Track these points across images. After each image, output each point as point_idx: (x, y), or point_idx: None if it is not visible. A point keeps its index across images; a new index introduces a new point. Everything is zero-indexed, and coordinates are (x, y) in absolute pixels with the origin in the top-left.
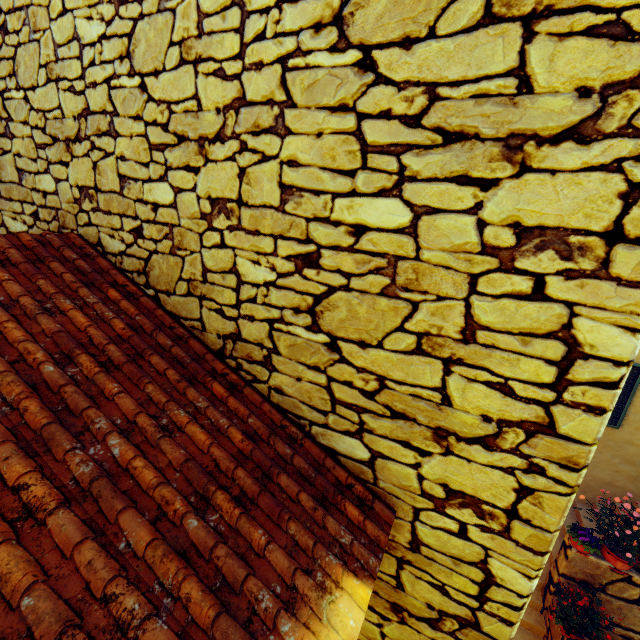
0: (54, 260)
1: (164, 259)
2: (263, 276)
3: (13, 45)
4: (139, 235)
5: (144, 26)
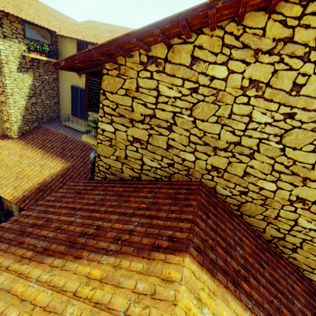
0: (217, 206)
1: (254, 205)
2: (310, 226)
3: (197, 98)
4: (244, 194)
5: (298, 131)
